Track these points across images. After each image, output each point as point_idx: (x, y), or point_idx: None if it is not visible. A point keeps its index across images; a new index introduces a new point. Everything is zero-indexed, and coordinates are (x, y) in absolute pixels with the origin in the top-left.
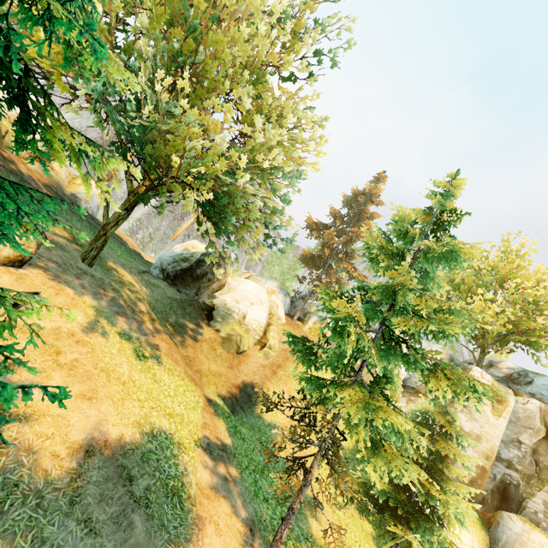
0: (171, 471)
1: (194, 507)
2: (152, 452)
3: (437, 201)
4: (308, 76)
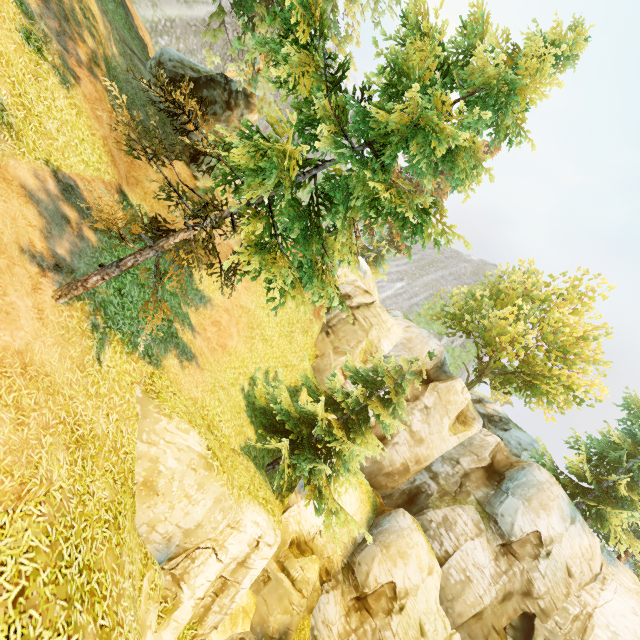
0: None
1: None
2: None
3: None
4: None
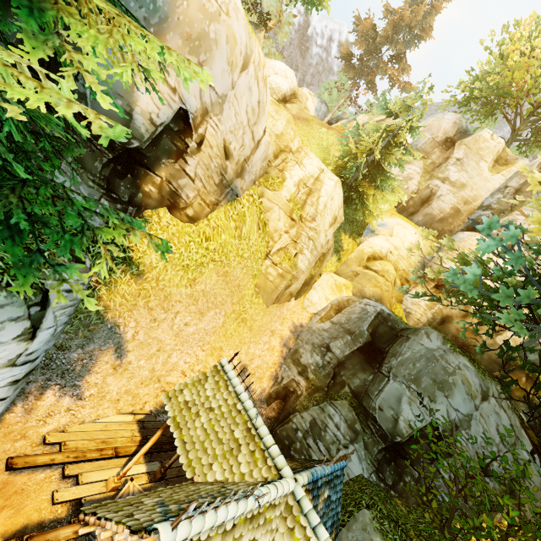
0: None
1: None
2: None
3: None
4: None
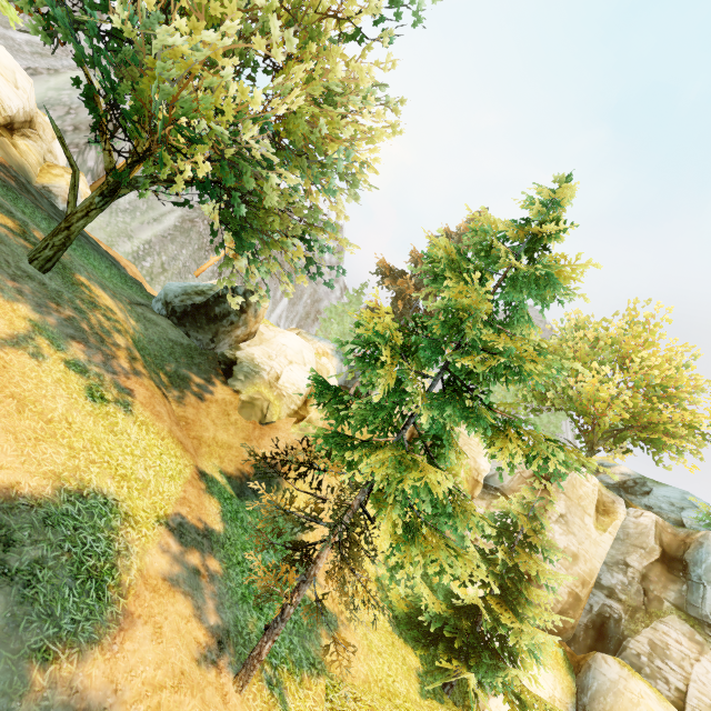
0: (98, 546)
1: (124, 599)
2: (70, 516)
3: (537, 212)
4: (380, 37)
